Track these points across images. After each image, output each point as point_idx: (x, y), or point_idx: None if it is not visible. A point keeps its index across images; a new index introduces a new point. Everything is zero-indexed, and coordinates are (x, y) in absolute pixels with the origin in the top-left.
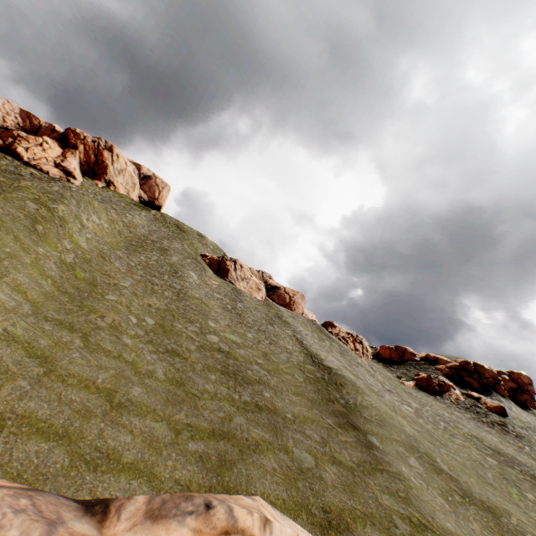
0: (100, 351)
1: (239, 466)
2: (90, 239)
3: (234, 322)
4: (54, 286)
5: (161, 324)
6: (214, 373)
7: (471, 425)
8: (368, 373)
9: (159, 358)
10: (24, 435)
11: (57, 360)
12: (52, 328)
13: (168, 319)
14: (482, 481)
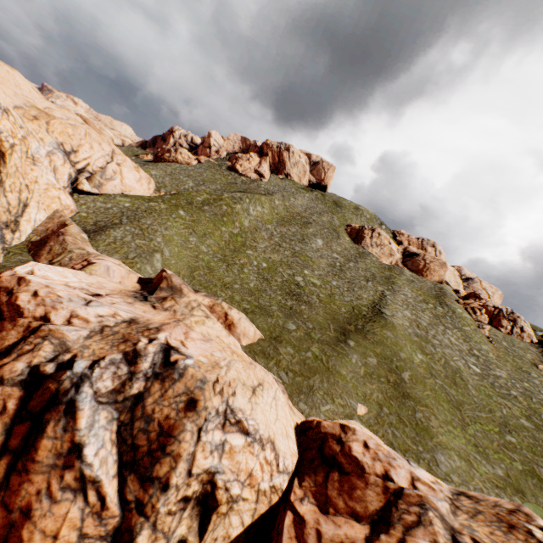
0: (231, 272)
1: (257, 316)
2: (251, 222)
3: (328, 274)
4: (224, 246)
5: (269, 267)
6: (281, 292)
7: None
8: (461, 338)
9: (256, 280)
10: (197, 284)
11: (214, 271)
12: (216, 261)
13: (276, 266)
14: (447, 402)
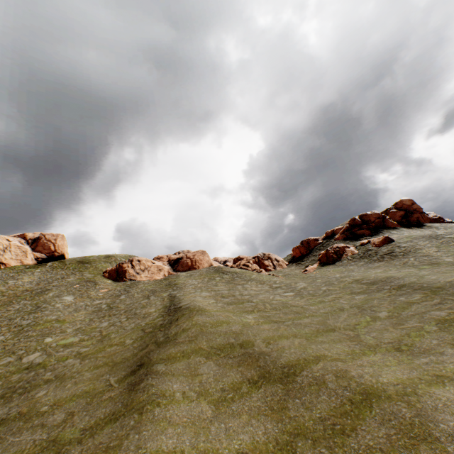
0: None
1: None
2: None
3: (93, 320)
4: None
5: None
6: None
7: (361, 270)
8: (258, 283)
9: None
10: None
11: None
12: None
13: None
14: (319, 333)
